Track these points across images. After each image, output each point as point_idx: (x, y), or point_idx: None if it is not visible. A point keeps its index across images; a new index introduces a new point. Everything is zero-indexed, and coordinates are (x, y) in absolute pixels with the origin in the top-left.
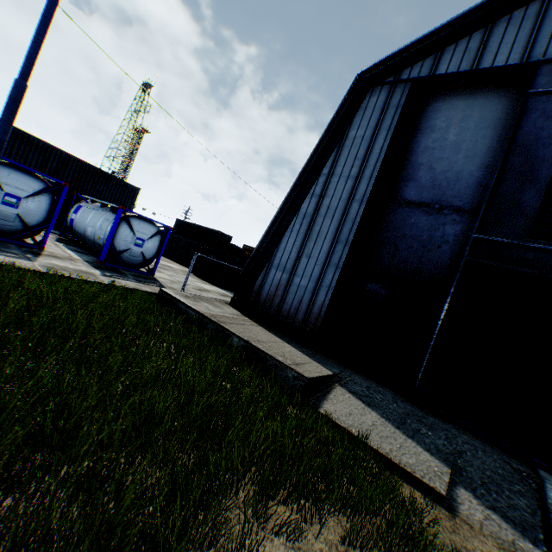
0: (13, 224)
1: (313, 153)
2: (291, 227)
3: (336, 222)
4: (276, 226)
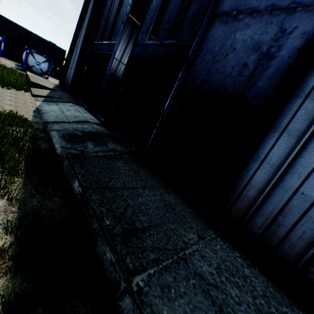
0: None
1: (79, 19)
2: (74, 52)
3: (80, 47)
4: (71, 52)
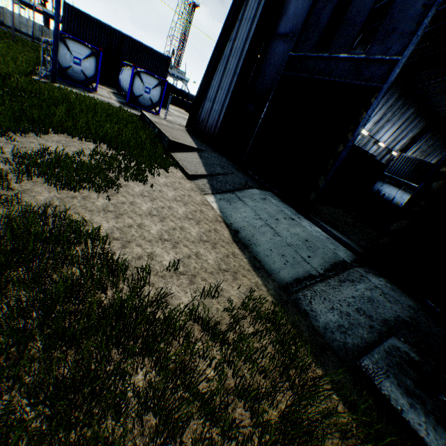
0: (81, 77)
1: (233, 3)
2: (218, 69)
3: (237, 60)
4: (211, 69)
